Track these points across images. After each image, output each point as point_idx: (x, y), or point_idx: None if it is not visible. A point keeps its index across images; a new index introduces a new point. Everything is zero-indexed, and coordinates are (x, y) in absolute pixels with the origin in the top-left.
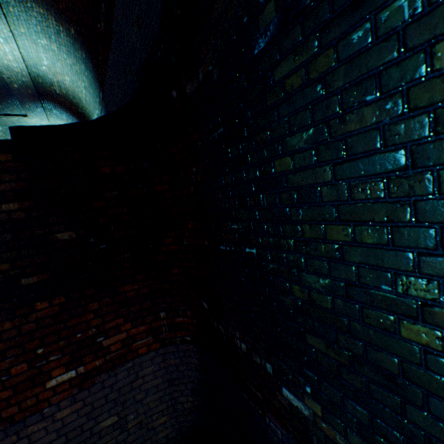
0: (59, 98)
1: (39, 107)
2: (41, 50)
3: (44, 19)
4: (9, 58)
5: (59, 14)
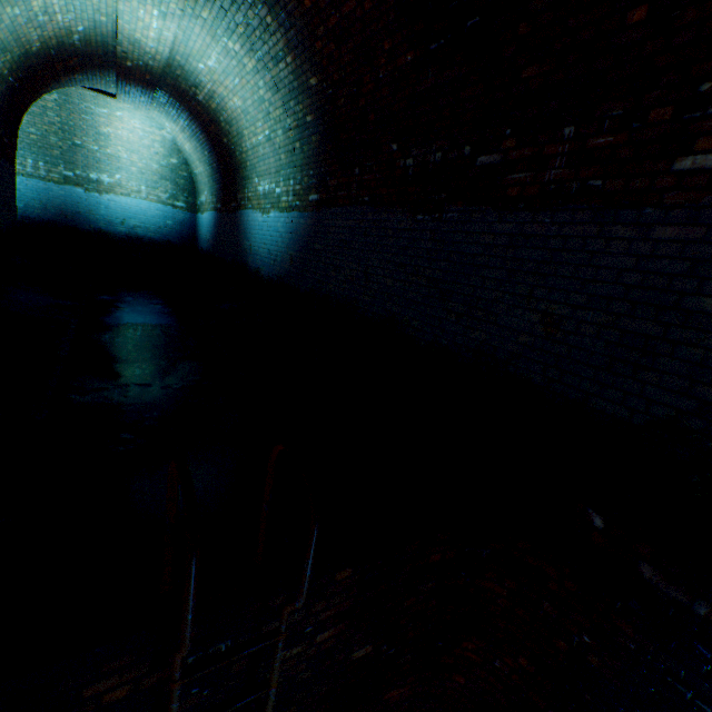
0: (194, 103)
1: (147, 97)
2: (218, 49)
3: (262, 29)
4: (148, 34)
5: (303, 46)
